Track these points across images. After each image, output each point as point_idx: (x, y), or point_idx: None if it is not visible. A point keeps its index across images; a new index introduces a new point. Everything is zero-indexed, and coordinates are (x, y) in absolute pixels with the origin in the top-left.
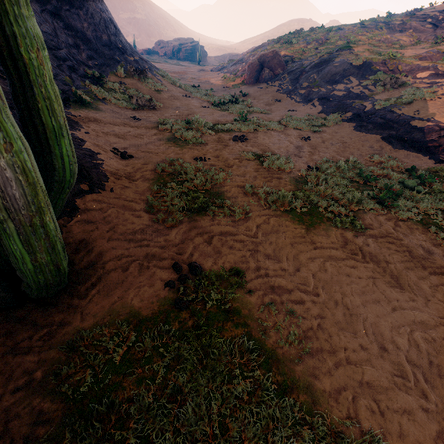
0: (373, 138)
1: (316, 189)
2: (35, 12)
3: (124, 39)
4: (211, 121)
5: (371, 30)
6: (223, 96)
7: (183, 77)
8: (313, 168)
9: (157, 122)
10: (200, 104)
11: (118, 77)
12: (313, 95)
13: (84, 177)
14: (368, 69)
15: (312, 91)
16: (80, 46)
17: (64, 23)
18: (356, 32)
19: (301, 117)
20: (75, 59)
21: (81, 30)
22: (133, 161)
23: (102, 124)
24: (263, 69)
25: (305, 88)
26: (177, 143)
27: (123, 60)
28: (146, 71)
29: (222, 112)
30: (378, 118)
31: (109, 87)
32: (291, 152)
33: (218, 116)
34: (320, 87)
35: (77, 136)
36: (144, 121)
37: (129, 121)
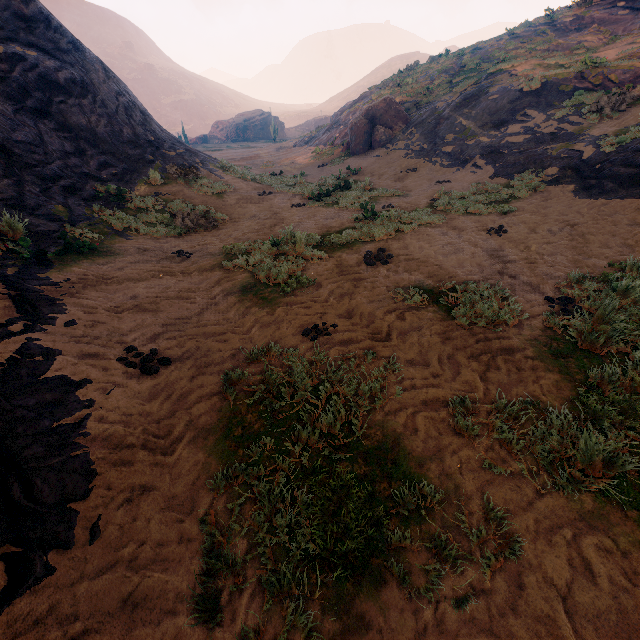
0: (627, 205)
1: (638, 383)
2: (4, 115)
3: (159, 128)
4: (314, 229)
5: (528, 38)
6: (322, 180)
7: (256, 163)
8: (562, 302)
9: (221, 253)
10: (289, 202)
11: (151, 186)
12: (469, 150)
13: (6, 520)
14: (555, 92)
15: (466, 145)
16: (86, 151)
17: (56, 122)
18: (506, 46)
19: (464, 190)
20: (77, 173)
21: (87, 128)
22: (170, 374)
23: (112, 286)
24: (374, 127)
25: (452, 142)
26: (262, 295)
27: (159, 158)
28: (197, 167)
29: (328, 208)
30: (619, 167)
31: (137, 205)
32: (489, 269)
33: (323, 217)
34: (478, 136)
35: (38, 344)
36: (197, 256)
37: (169, 263)
